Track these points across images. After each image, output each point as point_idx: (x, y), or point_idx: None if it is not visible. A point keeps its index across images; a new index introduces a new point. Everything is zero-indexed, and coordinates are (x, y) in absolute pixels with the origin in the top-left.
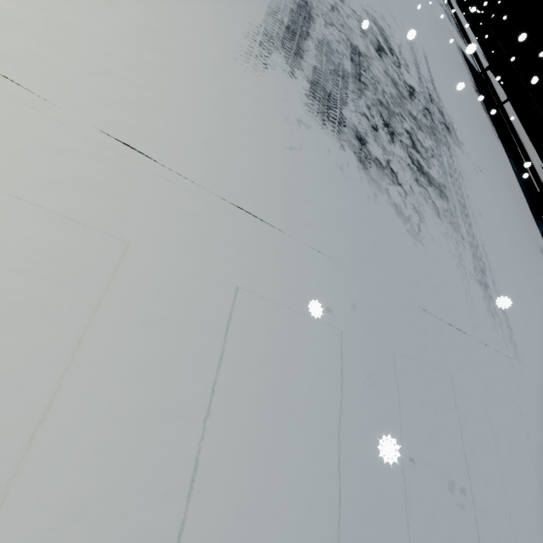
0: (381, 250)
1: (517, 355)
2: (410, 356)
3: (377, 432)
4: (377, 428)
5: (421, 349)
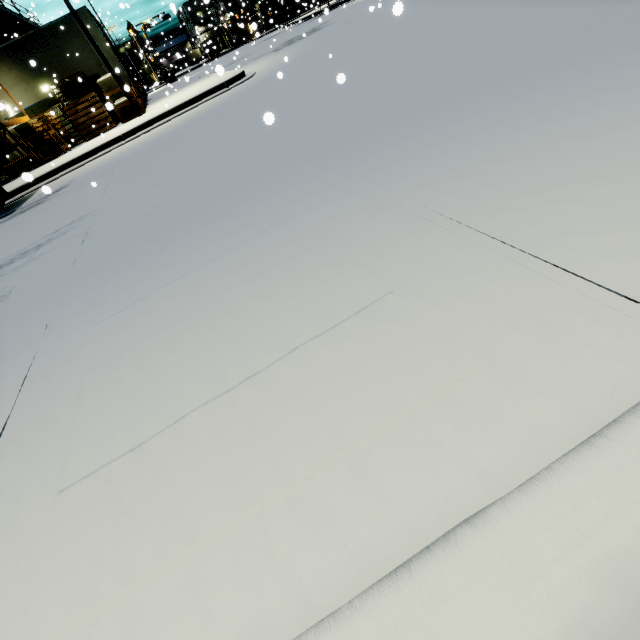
0: (32, 301)
1: (92, 212)
2: (112, 249)
3: (157, 238)
4: (156, 239)
5: (105, 248)
